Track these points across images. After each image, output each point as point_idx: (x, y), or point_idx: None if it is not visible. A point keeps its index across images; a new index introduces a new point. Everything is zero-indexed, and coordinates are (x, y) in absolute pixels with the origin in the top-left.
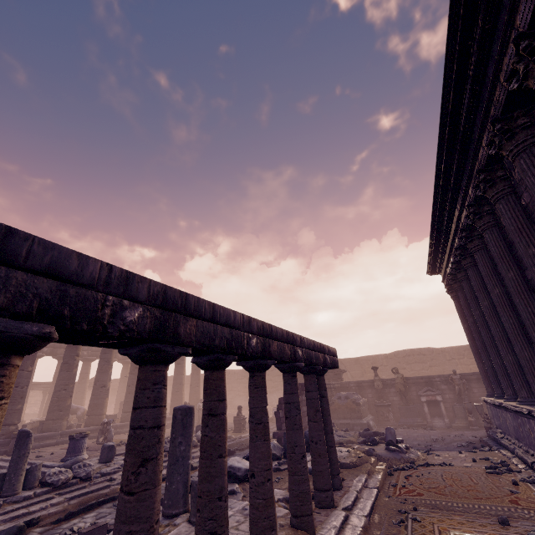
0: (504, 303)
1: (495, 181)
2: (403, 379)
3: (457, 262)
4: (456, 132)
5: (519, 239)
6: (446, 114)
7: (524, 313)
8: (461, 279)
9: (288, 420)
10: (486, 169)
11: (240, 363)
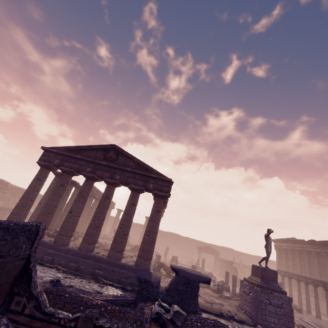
0: (309, 270)
1: (327, 256)
2: (242, 264)
3: (291, 249)
4: (325, 243)
5: (327, 268)
6: (327, 242)
7: (317, 277)
8: (290, 253)
9: (300, 290)
10: (326, 252)
11: (306, 282)
